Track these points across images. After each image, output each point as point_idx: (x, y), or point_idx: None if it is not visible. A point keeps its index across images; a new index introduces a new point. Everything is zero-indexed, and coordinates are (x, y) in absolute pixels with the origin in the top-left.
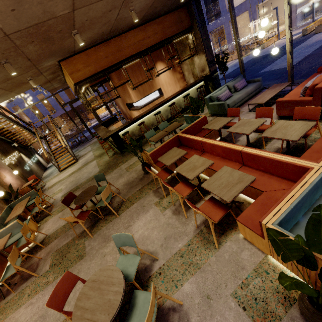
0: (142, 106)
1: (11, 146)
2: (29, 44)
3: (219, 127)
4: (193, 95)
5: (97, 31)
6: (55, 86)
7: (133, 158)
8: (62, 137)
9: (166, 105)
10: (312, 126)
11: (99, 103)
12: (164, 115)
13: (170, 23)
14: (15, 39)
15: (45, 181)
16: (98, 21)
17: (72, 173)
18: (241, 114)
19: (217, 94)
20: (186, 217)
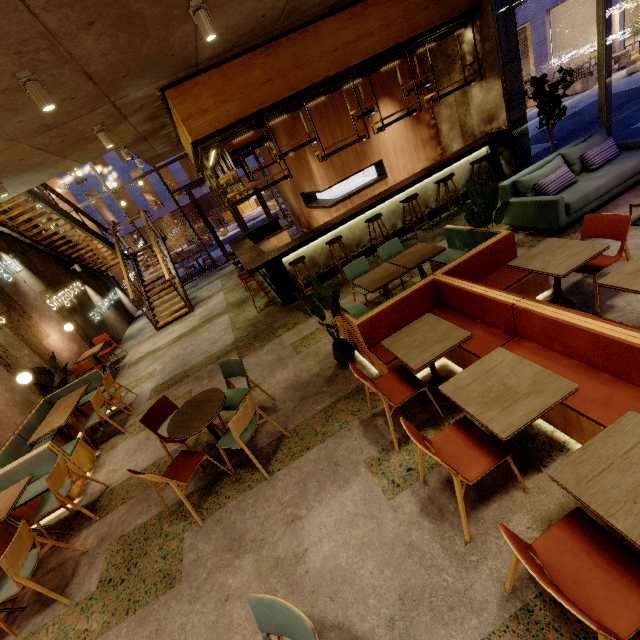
0: (337, 200)
1: (68, 270)
2: (84, 29)
3: (565, 267)
4: (460, 180)
5: (252, 10)
6: (159, 151)
7: (311, 320)
8: (167, 257)
9: (395, 201)
10: None
11: (244, 189)
12: (388, 224)
13: None
14: (42, 10)
15: (127, 348)
16: None
17: (179, 337)
18: None
19: (536, 176)
20: (469, 539)
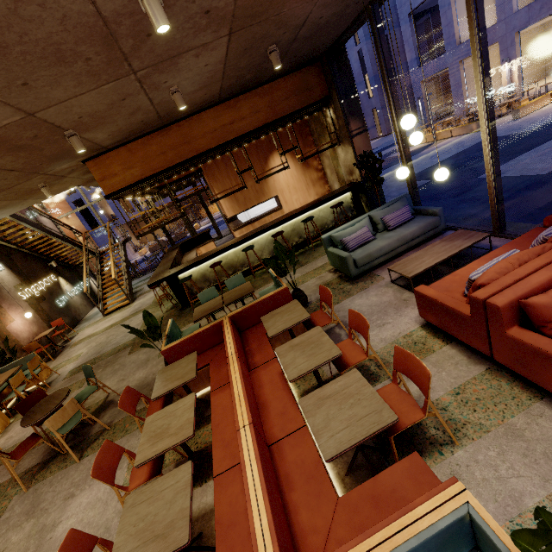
0: (241, 225)
1: (46, 265)
2: None
3: (276, 330)
4: (329, 216)
5: (127, 122)
6: None
7: (184, 327)
8: (122, 258)
9: (272, 233)
10: (383, 427)
11: (147, 226)
12: (267, 250)
13: (285, 93)
14: None
15: (80, 329)
16: (112, 114)
17: (112, 325)
18: (375, 284)
19: (344, 233)
20: None
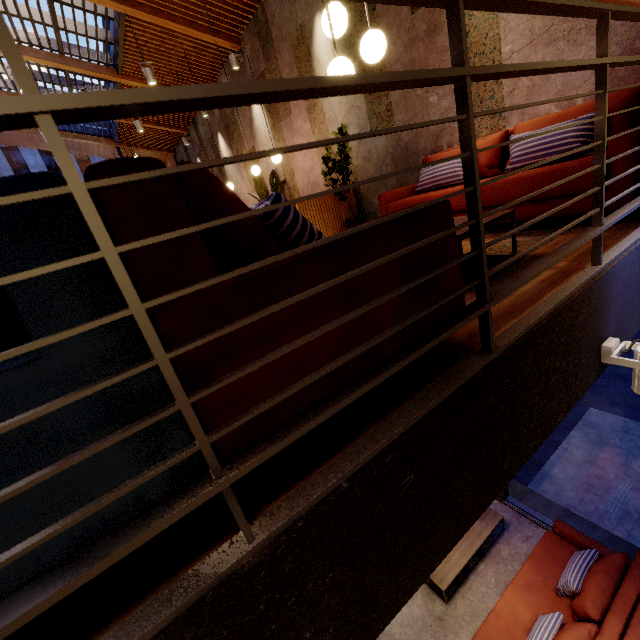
0: None
1: None
2: None
3: None
4: None
5: None
6: None
7: None
8: None
9: None
10: None
11: None
12: None
13: None
14: None
15: None
16: None
17: None
18: None
19: None
20: None
